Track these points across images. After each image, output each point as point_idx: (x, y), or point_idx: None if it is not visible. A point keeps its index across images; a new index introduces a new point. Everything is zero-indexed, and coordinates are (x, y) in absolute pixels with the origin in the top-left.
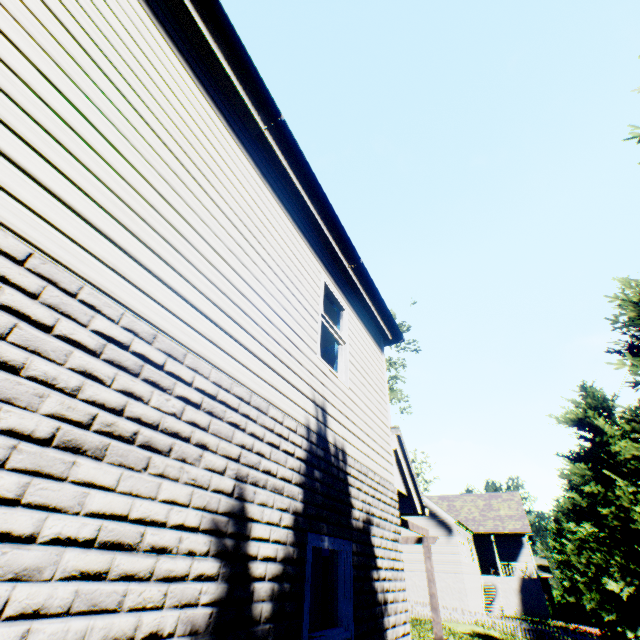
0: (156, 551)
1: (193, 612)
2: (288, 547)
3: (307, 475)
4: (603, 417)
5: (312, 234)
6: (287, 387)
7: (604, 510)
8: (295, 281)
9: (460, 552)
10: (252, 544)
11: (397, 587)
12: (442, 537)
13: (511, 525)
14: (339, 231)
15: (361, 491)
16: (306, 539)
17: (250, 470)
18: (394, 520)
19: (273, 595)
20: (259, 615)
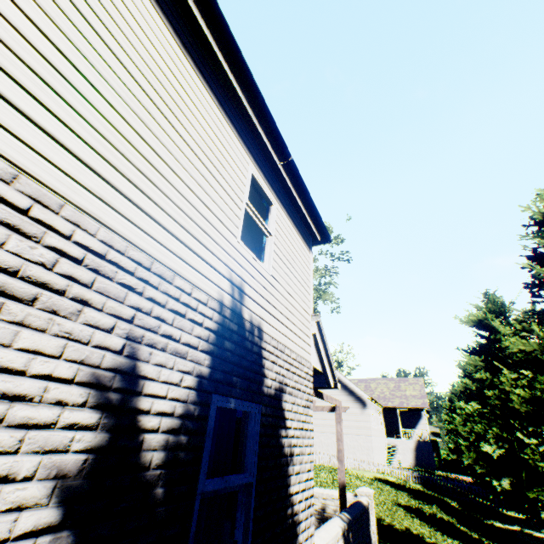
0: (9, 398)
1: (61, 458)
2: (189, 405)
3: (216, 345)
4: (499, 320)
5: (242, 125)
6: (199, 262)
7: (489, 392)
8: (217, 164)
9: (371, 421)
10: (144, 400)
11: (304, 443)
12: (358, 409)
13: (414, 402)
14: (269, 123)
15: (276, 364)
16: (210, 400)
17: (146, 332)
18: (307, 391)
19: (167, 445)
20: (149, 462)
